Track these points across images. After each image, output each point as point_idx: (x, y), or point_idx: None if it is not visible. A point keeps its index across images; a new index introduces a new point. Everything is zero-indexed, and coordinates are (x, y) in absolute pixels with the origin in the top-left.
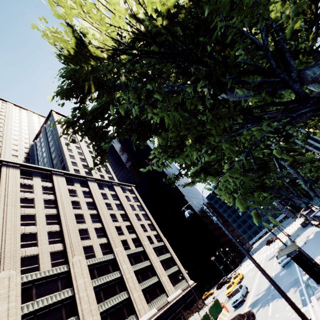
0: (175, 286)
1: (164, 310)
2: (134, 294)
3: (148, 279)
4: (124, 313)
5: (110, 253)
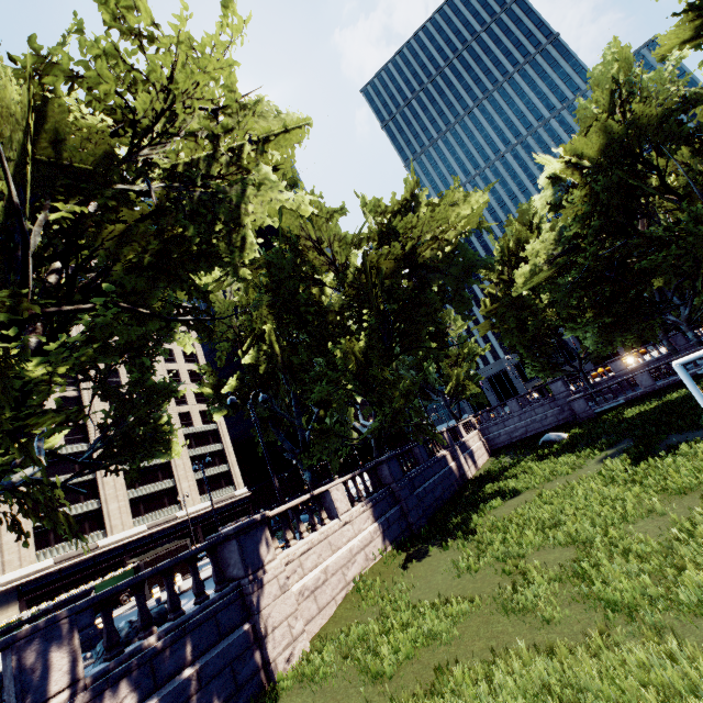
0: (207, 496)
1: (164, 528)
2: (112, 505)
3: (154, 483)
4: (85, 528)
5: (85, 441)
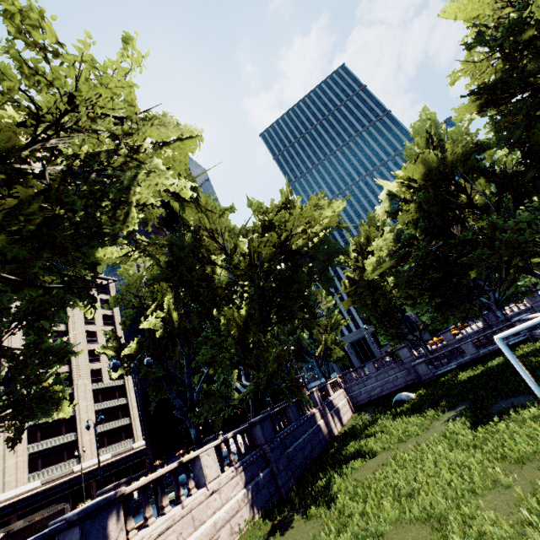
0: (106, 448)
1: (58, 483)
2: (9, 460)
3: (56, 437)
4: None
5: None
